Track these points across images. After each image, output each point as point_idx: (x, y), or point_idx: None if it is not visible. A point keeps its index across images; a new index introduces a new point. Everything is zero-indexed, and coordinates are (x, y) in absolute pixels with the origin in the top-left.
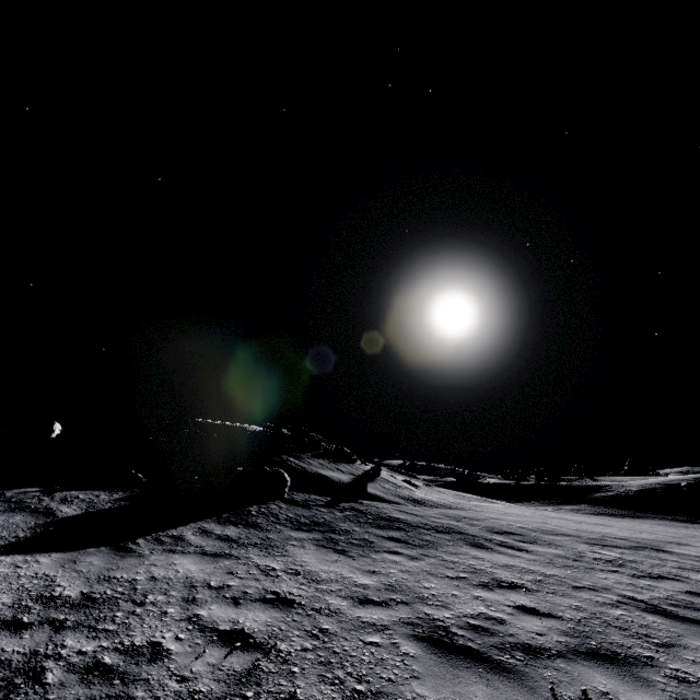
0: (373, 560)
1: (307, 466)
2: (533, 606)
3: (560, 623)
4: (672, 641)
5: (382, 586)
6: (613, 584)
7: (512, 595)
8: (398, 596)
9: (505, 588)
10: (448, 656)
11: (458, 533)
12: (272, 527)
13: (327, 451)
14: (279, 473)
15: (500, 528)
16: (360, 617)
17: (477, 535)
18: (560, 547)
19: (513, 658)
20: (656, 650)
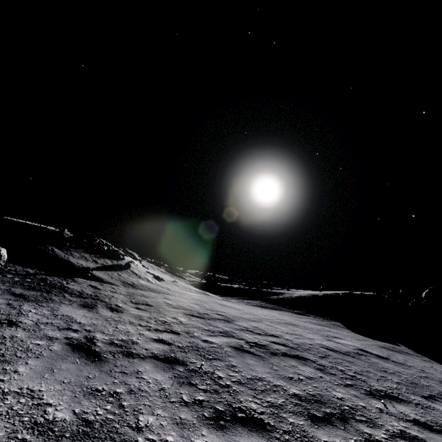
0: None
1: (64, 255)
2: None
3: None
4: (11, 359)
5: None
6: (109, 330)
7: None
8: None
9: None
10: None
11: (94, 299)
12: None
13: (106, 251)
14: None
15: (148, 302)
16: None
17: (107, 301)
18: (157, 313)
19: None
20: None
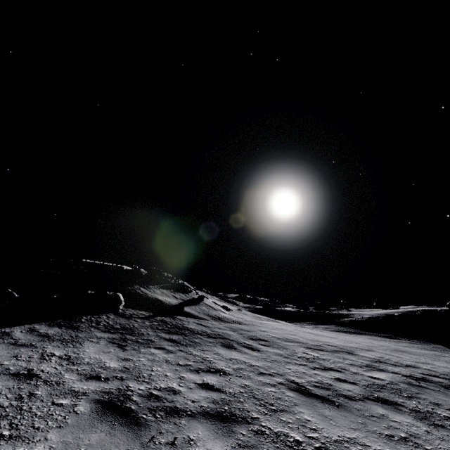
0: (138, 352)
1: (150, 293)
2: (214, 384)
3: (218, 395)
4: (285, 408)
5: (120, 368)
6: (290, 372)
7: (208, 377)
8: (123, 375)
9: (209, 372)
10: (105, 414)
11: (222, 338)
12: (87, 329)
13: (173, 284)
14: (116, 295)
15: (258, 337)
16: (73, 387)
17: (234, 340)
18: (285, 349)
19: (152, 416)
20: (266, 413)
